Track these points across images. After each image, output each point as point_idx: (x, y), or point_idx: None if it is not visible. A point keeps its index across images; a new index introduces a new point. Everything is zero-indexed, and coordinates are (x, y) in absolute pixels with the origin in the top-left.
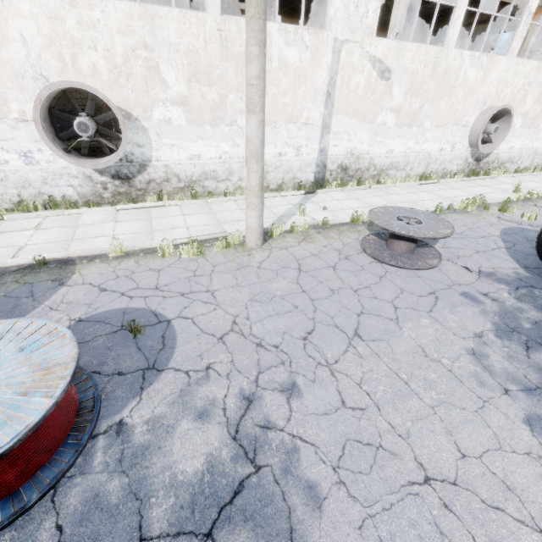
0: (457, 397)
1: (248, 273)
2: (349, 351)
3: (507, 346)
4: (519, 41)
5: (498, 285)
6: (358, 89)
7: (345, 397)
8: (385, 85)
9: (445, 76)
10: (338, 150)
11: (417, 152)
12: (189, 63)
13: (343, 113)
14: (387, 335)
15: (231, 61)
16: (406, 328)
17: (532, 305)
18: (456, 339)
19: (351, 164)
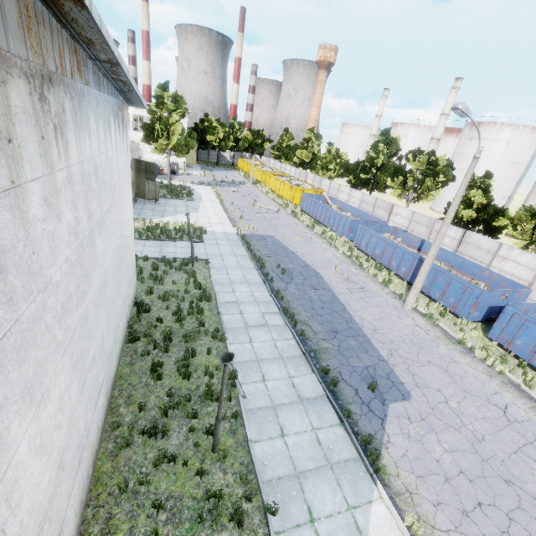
0: None
1: None
2: None
3: None
4: (131, 127)
5: None
6: None
7: None
8: None
9: None
10: None
11: None
12: None
13: None
14: None
15: None
16: None
17: None
18: None
19: None
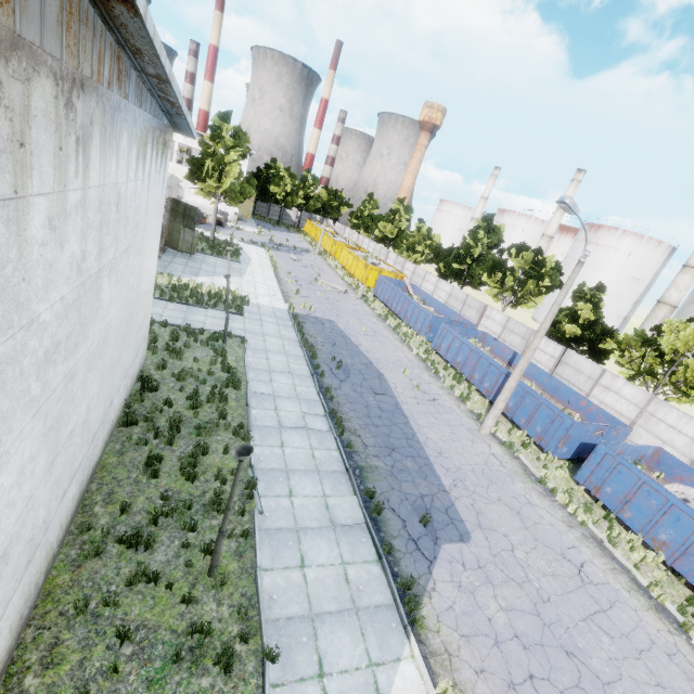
0: None
1: None
2: None
3: None
4: (175, 159)
5: None
6: None
7: None
8: None
9: None
10: None
11: None
12: None
13: None
14: None
15: None
16: None
17: None
18: None
19: None
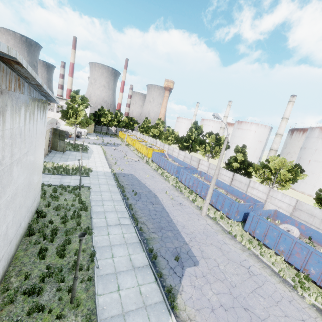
0: None
1: None
2: None
3: None
4: (55, 110)
5: None
6: None
7: None
8: None
9: None
10: None
11: None
12: None
13: None
14: None
15: None
16: None
17: None
18: None
19: None
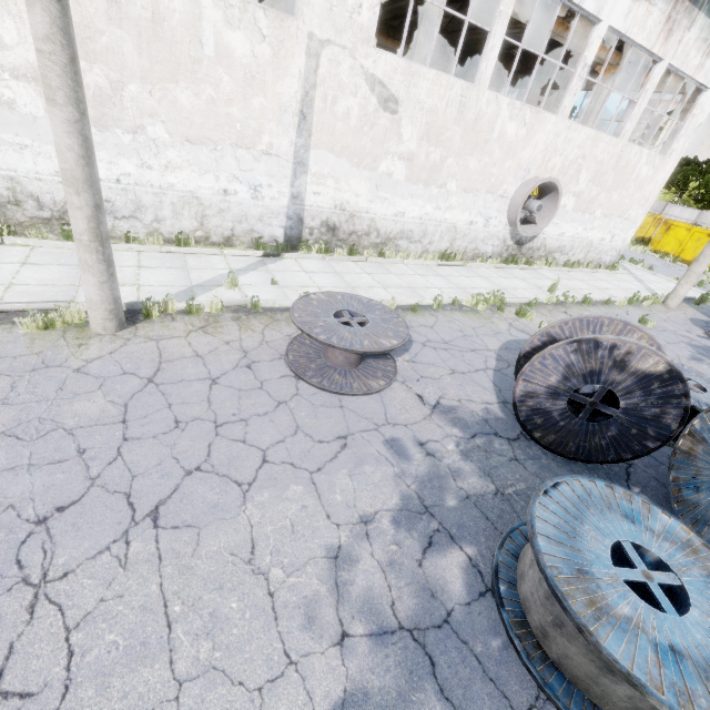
0: (246, 655)
1: (46, 380)
2: (110, 549)
3: (399, 542)
4: (572, 99)
5: (449, 429)
6: (350, 117)
7: (12, 665)
8: (391, 119)
9: (475, 125)
10: (321, 200)
11: (439, 220)
12: None
13: (327, 149)
14: (209, 517)
15: (128, 28)
16: (254, 502)
17: (478, 466)
18: (326, 526)
19: (341, 224)
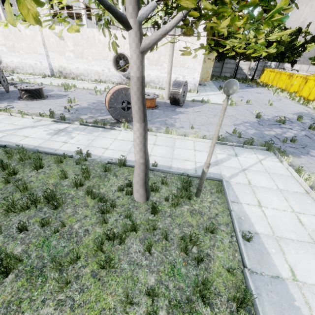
0: None
1: None
2: None
3: None
4: None
5: None
6: (54, 43)
7: None
8: (63, 42)
9: (88, 39)
10: (55, 64)
11: (91, 70)
12: (3, 35)
13: (52, 51)
14: None
15: (13, 34)
16: None
17: None
18: None
19: (63, 71)
